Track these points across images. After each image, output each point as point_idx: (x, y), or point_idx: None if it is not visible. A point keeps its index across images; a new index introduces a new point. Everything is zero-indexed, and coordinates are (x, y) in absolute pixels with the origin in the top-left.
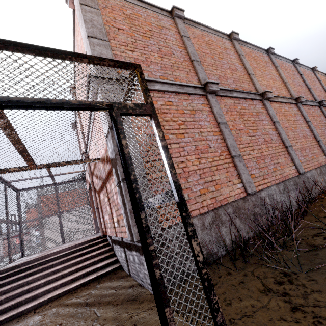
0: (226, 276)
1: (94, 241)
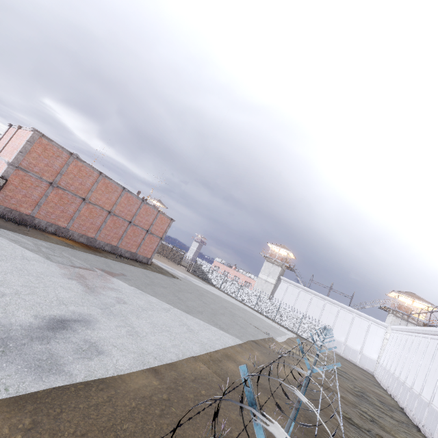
0: None
1: None
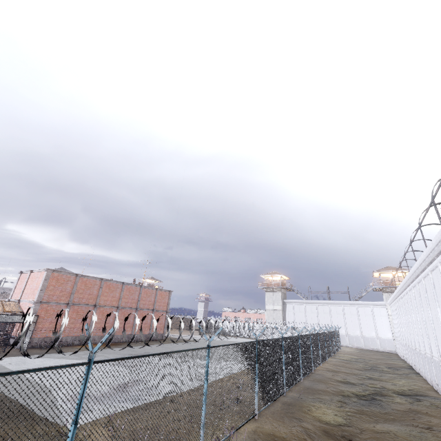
0: (34, 349)
1: (2, 335)
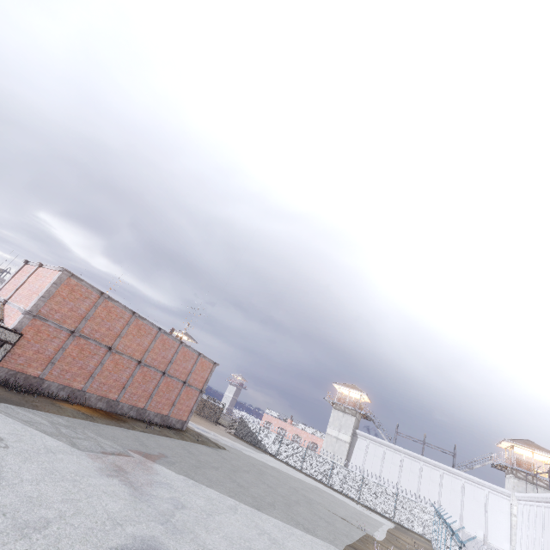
0: None
1: None
